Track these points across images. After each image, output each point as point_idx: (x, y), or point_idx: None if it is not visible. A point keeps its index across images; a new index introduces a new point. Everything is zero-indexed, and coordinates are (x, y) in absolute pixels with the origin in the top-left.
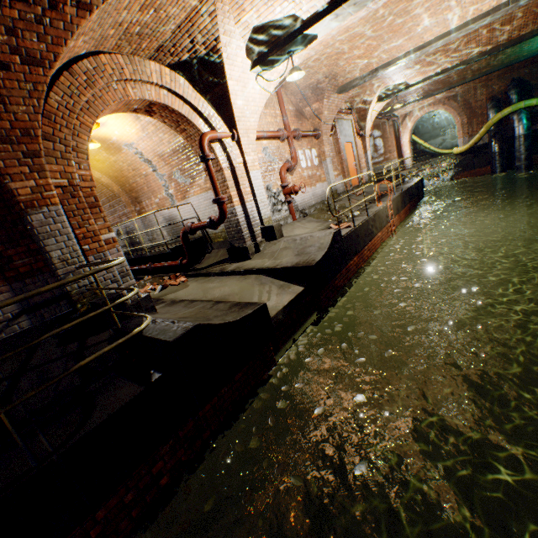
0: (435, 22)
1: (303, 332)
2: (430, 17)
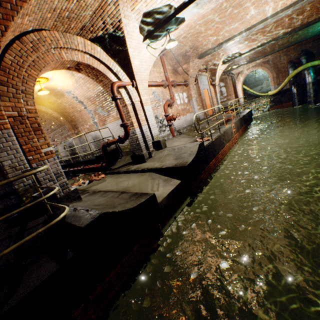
0: (258, 12)
1: (181, 211)
2: (255, 8)
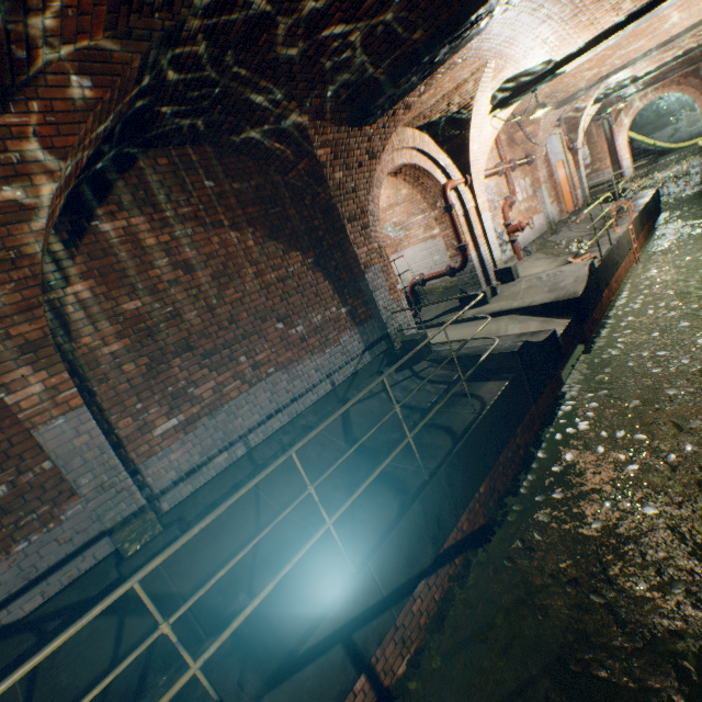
0: (687, 14)
1: (576, 360)
2: (682, 12)
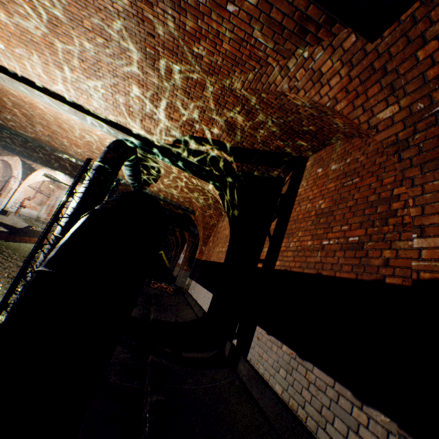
0: None
1: None
2: None
